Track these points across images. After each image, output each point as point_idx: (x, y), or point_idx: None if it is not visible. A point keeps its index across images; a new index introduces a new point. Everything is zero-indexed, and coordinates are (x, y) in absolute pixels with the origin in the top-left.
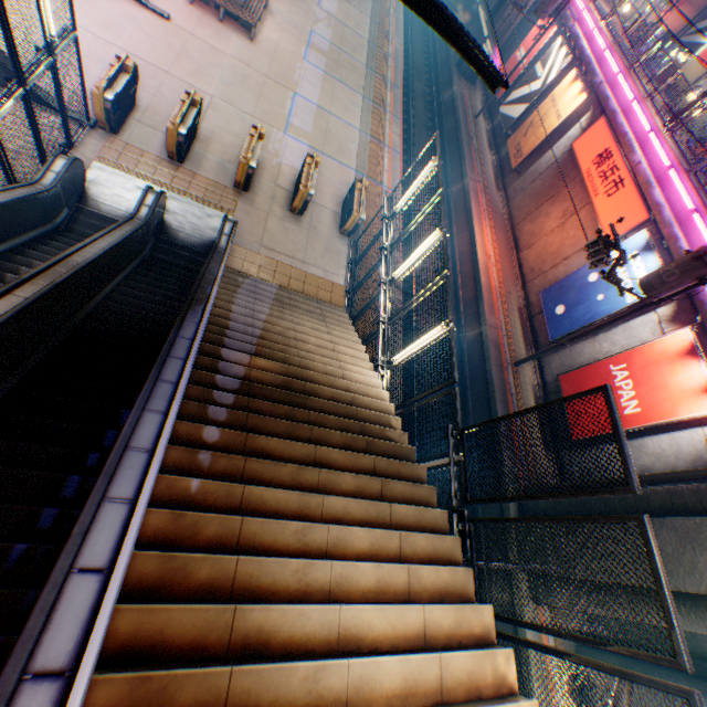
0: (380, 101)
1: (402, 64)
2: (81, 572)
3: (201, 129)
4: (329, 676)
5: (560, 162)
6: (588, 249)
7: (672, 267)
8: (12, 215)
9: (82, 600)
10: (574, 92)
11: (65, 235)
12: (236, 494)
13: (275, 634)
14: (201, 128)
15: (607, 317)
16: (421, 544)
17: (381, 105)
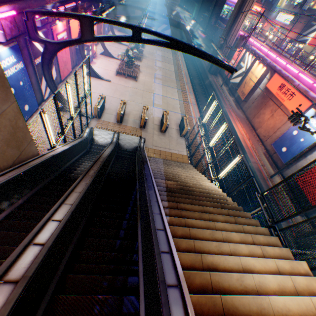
0: (183, 89)
1: (188, 76)
2: (157, 230)
3: (125, 111)
4: (246, 279)
5: (262, 93)
6: (289, 119)
7: None
8: (78, 147)
9: (162, 236)
10: (260, 68)
11: (89, 153)
12: (182, 221)
13: (218, 266)
14: (125, 111)
15: (308, 147)
16: (261, 239)
17: (184, 90)
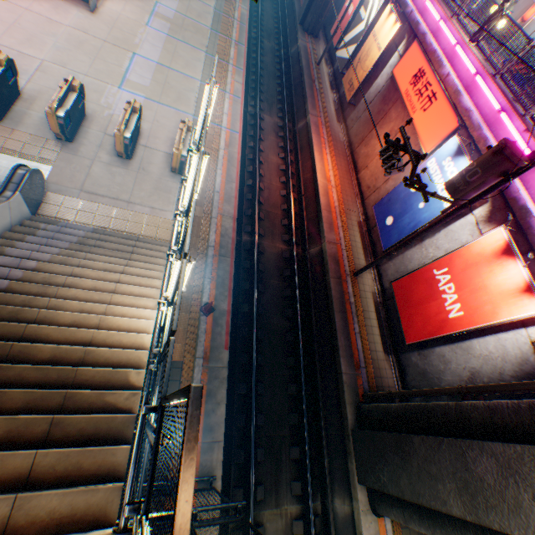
0: (224, 55)
1: (248, 25)
2: None
3: (26, 90)
4: None
5: (385, 89)
6: (382, 156)
7: (474, 166)
8: None
9: None
10: (390, 24)
11: None
12: None
13: None
14: (27, 89)
15: (428, 223)
16: None
17: (224, 59)
